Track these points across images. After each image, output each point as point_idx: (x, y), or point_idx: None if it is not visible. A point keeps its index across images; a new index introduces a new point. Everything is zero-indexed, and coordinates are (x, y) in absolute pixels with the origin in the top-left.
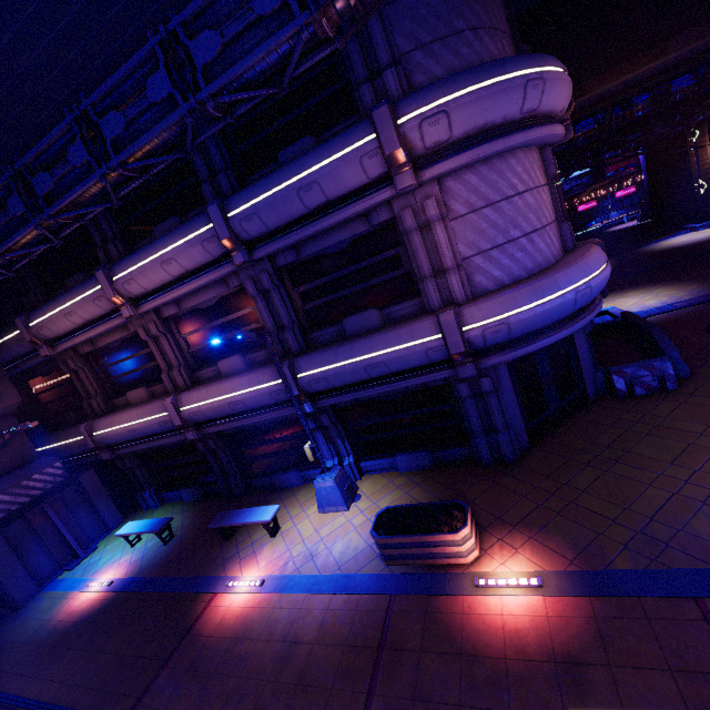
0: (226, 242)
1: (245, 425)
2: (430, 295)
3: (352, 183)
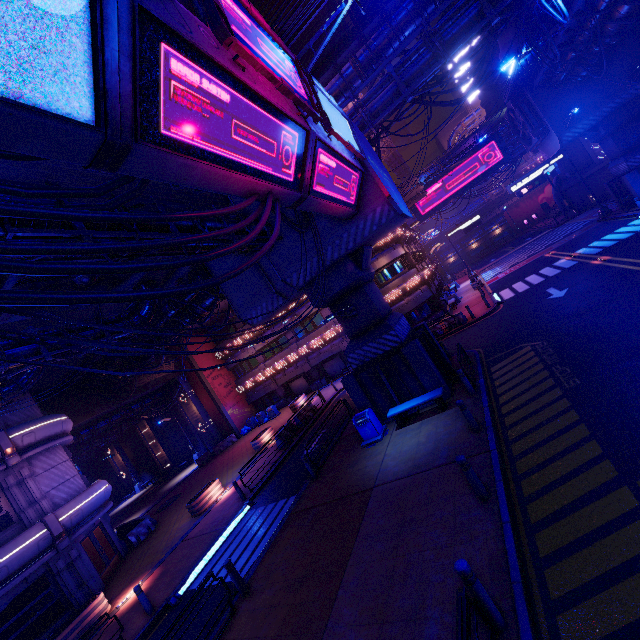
0: None
1: None
2: (31, 515)
3: None
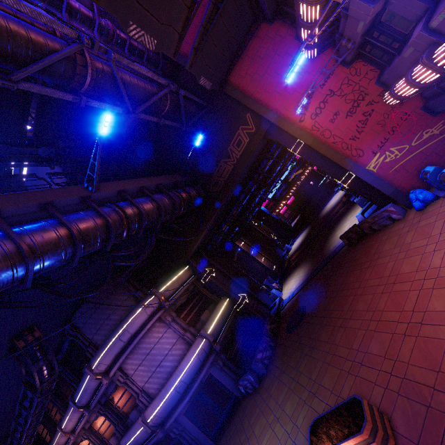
0: (79, 410)
1: None
2: (140, 405)
3: (96, 384)
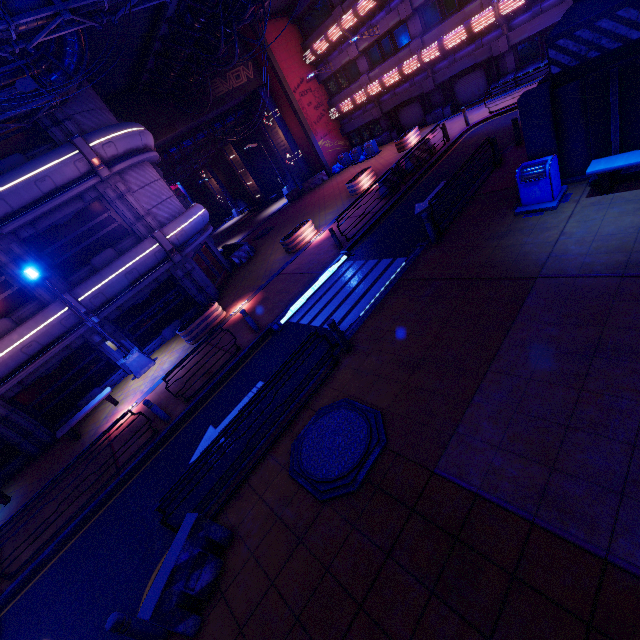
0: None
1: (31, 379)
2: (141, 230)
3: (71, 176)
